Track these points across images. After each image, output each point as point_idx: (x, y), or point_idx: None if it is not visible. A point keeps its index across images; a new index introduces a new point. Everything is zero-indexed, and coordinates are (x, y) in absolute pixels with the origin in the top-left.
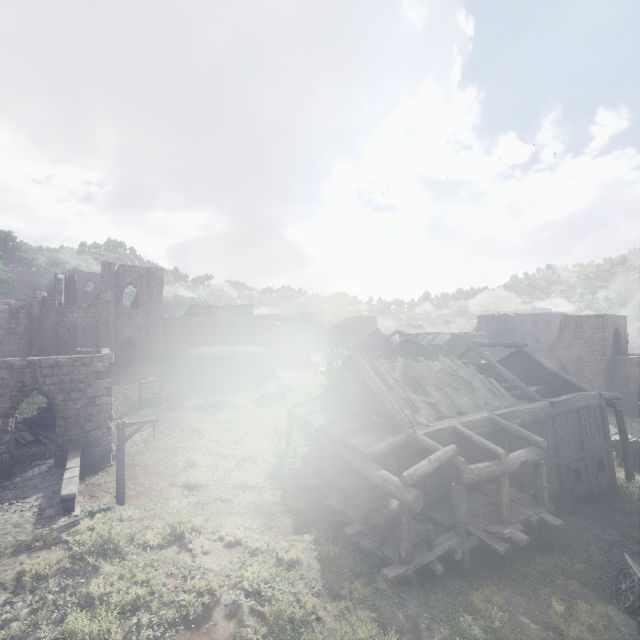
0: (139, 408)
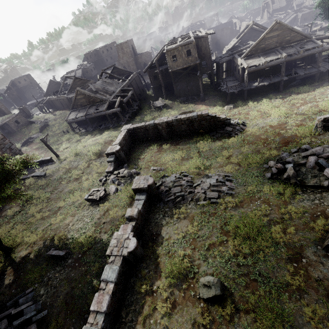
0: None
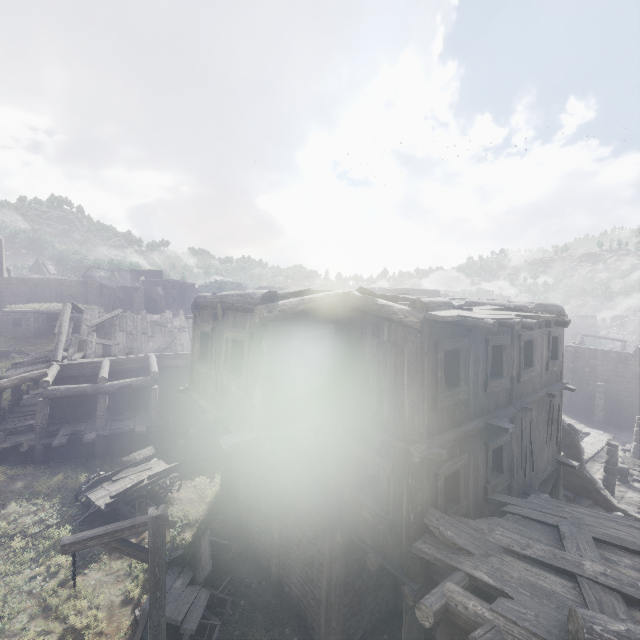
0: None
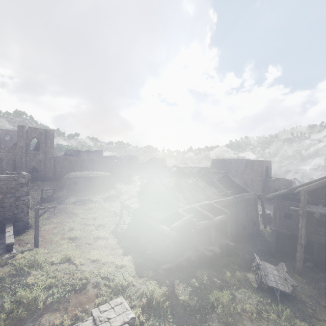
0: (41, 203)
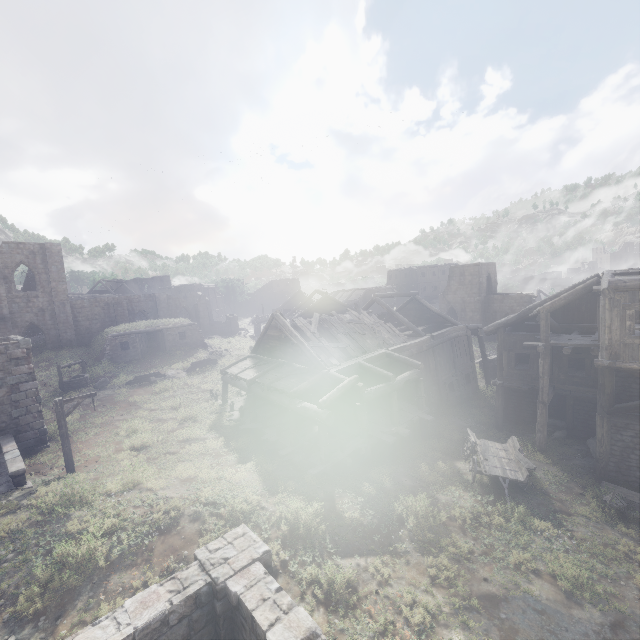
0: (62, 392)
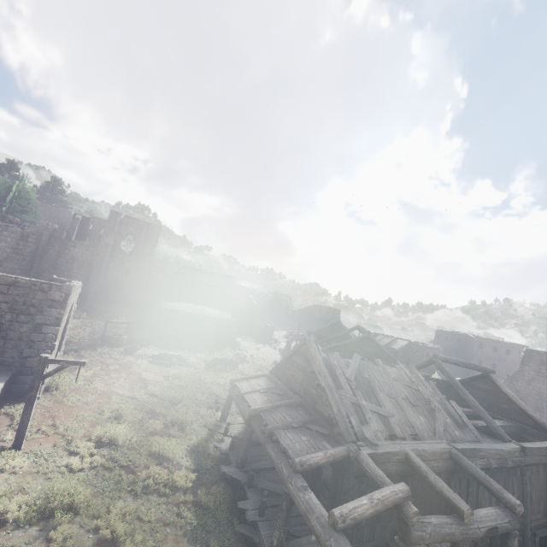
0: (99, 344)
